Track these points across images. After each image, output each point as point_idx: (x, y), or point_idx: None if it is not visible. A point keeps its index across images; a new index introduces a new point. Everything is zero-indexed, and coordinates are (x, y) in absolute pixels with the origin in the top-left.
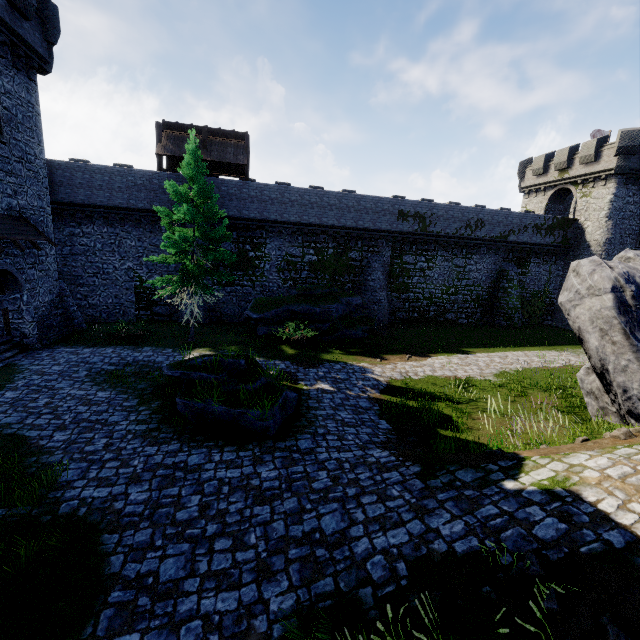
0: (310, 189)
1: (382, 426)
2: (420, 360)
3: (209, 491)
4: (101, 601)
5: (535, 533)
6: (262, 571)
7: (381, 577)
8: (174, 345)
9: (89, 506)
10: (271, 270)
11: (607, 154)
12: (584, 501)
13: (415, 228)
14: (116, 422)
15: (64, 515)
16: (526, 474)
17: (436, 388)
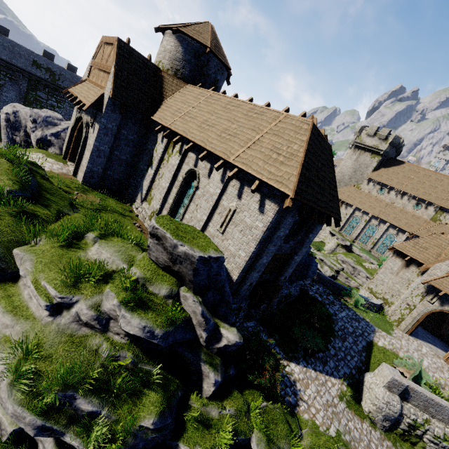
0: None
1: None
2: None
3: None
4: None
5: None
6: None
7: None
8: None
9: None
10: None
11: None
12: None
13: (47, 77)
14: None
15: None
16: None
17: None
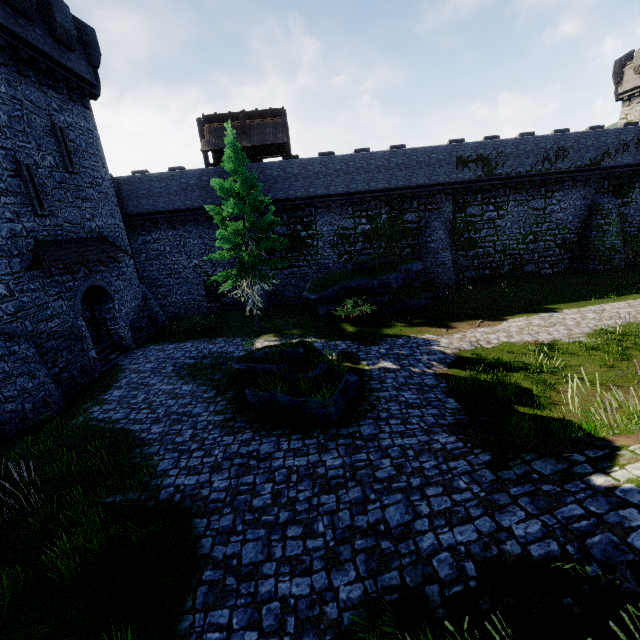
0: (354, 154)
1: (450, 405)
2: (493, 325)
3: (280, 479)
4: (197, 578)
5: (631, 542)
6: (331, 559)
7: (448, 575)
8: (242, 334)
9: (182, 493)
10: (325, 247)
11: None
12: None
13: (478, 174)
14: (198, 413)
15: (164, 501)
16: (621, 468)
17: (513, 357)
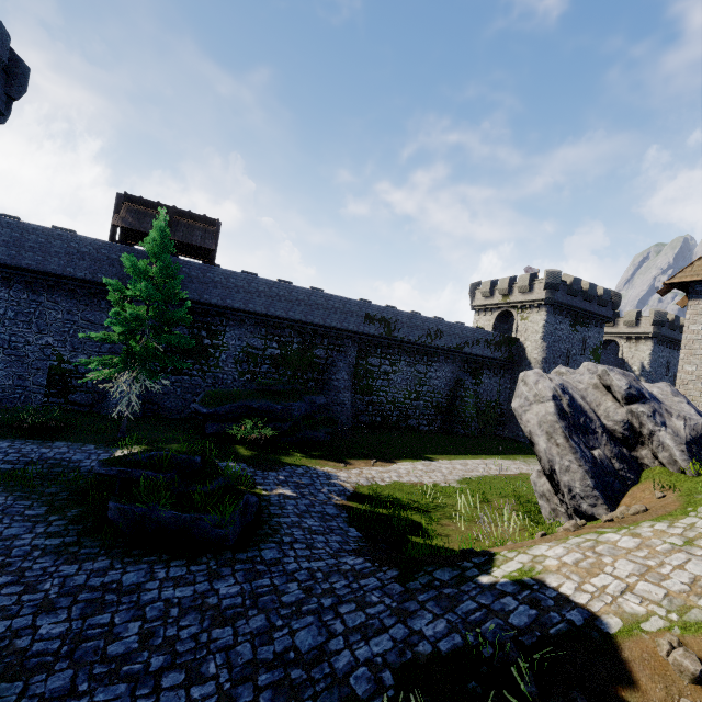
0: (279, 282)
1: (352, 534)
2: (386, 466)
3: (153, 615)
4: None
5: (511, 621)
6: None
7: (366, 691)
8: (97, 441)
9: None
10: (227, 361)
11: (538, 287)
12: (548, 587)
13: (381, 332)
14: (15, 535)
15: None
16: (498, 568)
17: (403, 494)
